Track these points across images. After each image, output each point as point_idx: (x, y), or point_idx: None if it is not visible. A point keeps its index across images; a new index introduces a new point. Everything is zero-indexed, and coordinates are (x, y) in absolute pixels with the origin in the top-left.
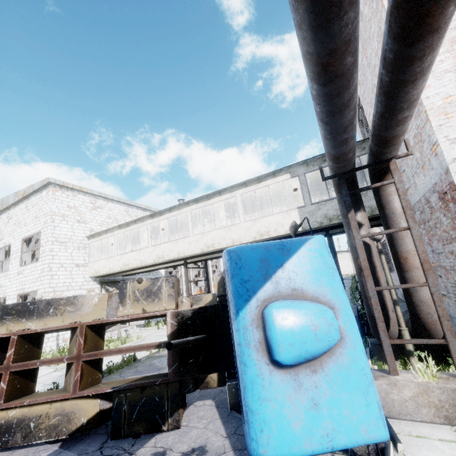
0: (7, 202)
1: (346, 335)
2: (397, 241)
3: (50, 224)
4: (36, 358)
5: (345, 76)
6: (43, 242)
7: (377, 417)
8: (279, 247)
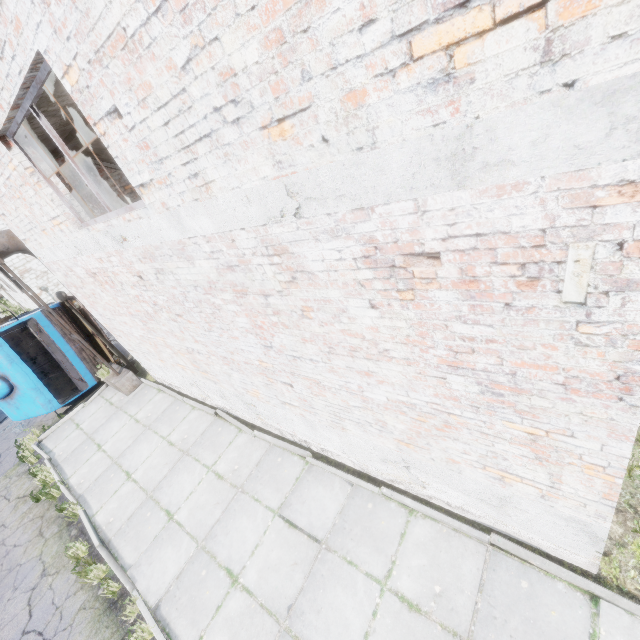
0: None
1: (18, 385)
2: None
3: None
4: None
5: None
6: None
7: (42, 408)
8: None
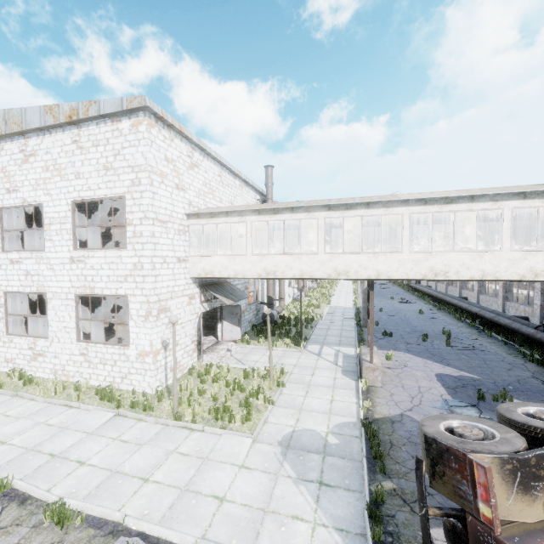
0: (22, 122)
1: None
2: None
3: (149, 188)
4: None
5: None
6: (132, 218)
7: None
8: None
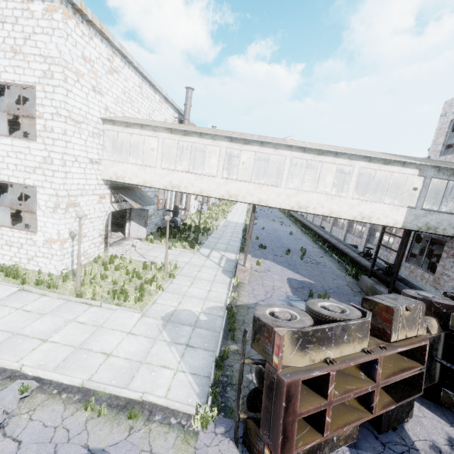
0: None
1: None
2: None
3: (62, 83)
4: None
5: None
6: (43, 111)
7: None
8: None
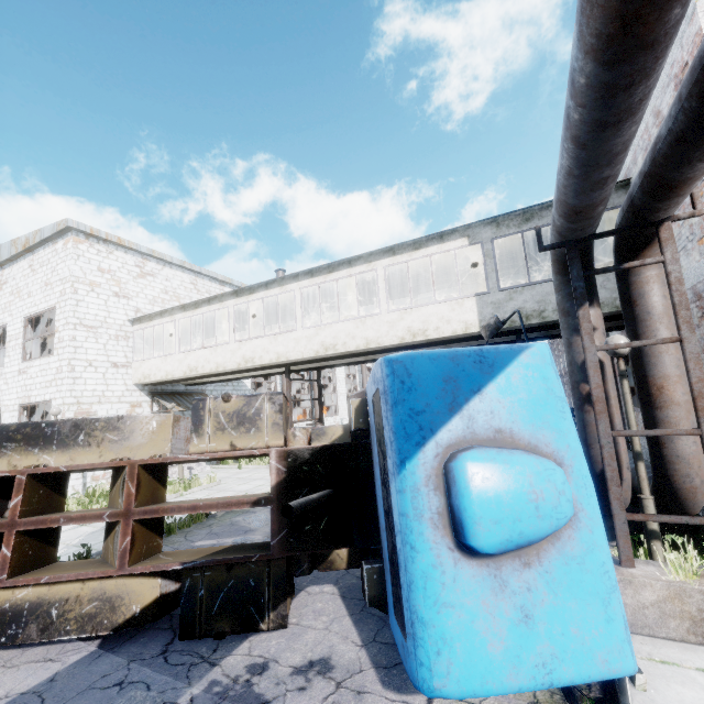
0: None
1: (580, 510)
2: (649, 360)
3: (71, 296)
4: (57, 509)
5: (656, 49)
6: (59, 325)
7: (622, 639)
8: (476, 359)
